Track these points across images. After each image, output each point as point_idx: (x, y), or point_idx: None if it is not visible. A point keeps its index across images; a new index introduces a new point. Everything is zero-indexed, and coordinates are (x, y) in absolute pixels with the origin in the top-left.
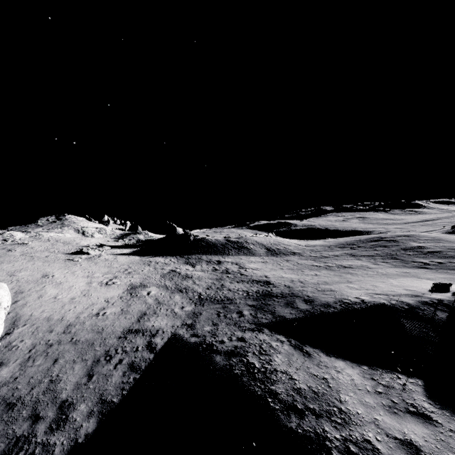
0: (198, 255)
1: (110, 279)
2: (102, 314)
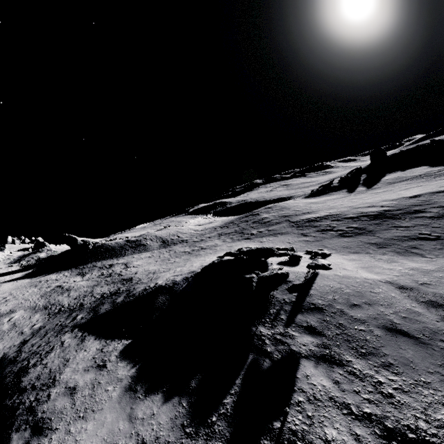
0: (94, 263)
1: None
2: None
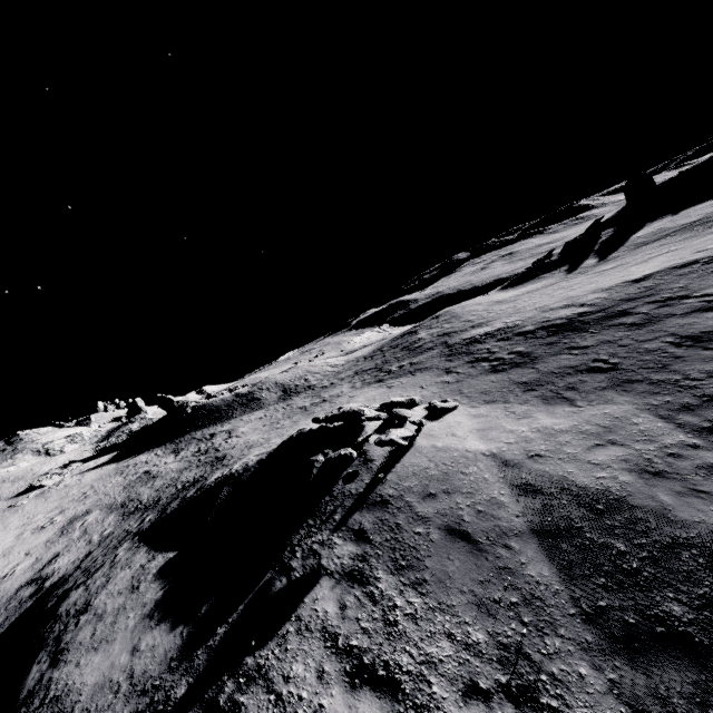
0: (193, 433)
1: (53, 517)
2: (11, 574)
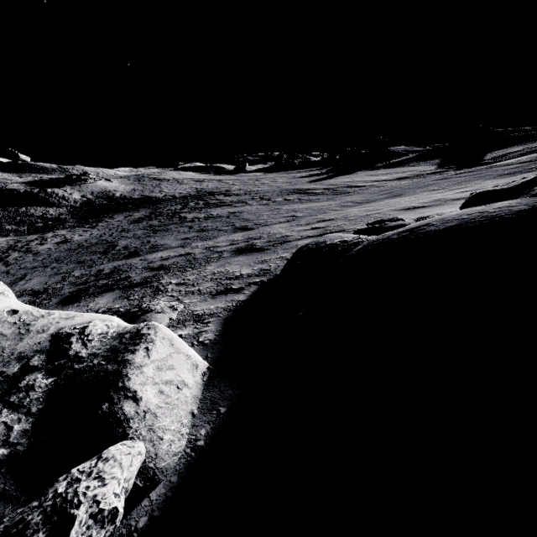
0: (31, 174)
1: None
2: None
